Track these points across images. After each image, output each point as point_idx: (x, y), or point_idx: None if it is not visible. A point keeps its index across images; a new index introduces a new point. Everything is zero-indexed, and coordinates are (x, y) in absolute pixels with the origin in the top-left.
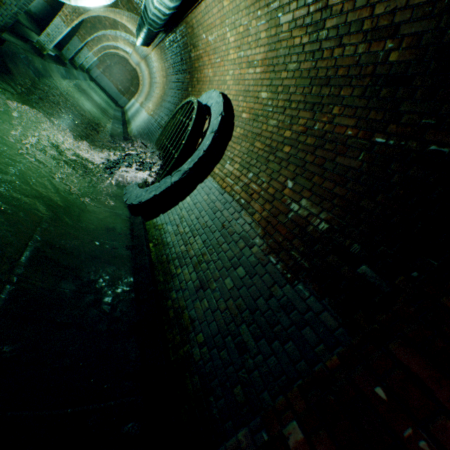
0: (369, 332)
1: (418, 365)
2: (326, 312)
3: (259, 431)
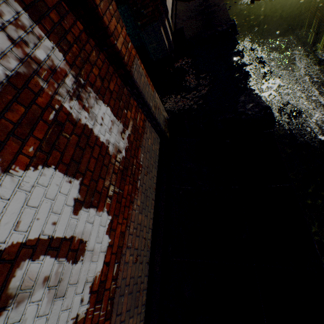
0: (127, 3)
1: (132, 1)
2: (122, 8)
3: (140, 31)
